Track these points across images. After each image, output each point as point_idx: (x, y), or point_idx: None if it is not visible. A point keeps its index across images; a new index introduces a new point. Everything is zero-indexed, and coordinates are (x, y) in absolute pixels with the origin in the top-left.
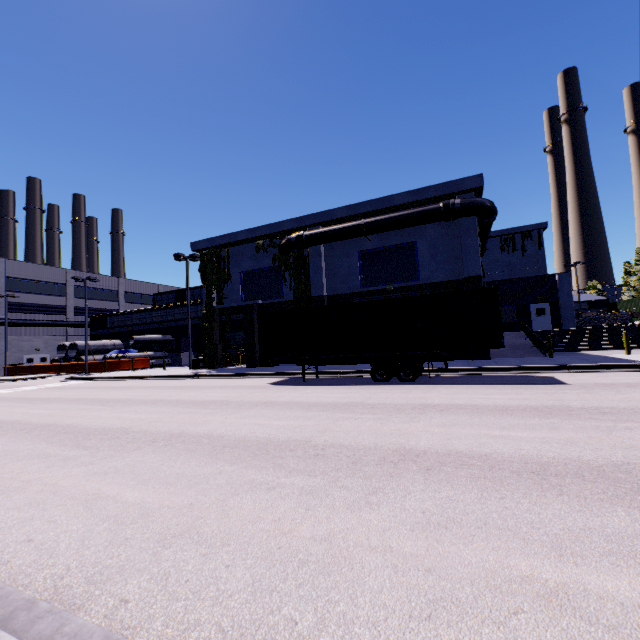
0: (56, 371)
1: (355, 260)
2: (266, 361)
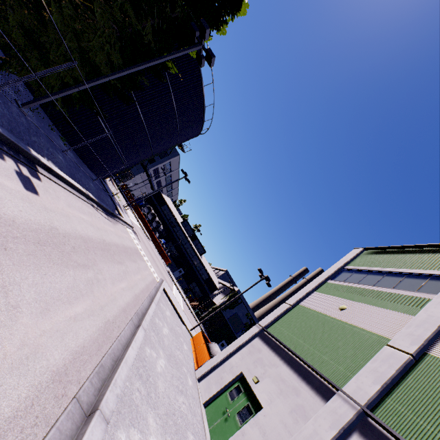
0: (147, 229)
1: None
2: (213, 341)
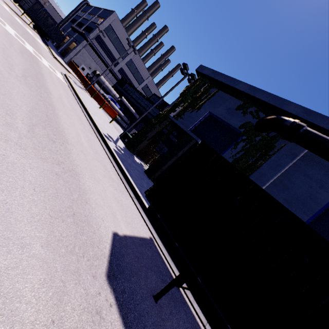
0: (80, 78)
1: (326, 197)
2: None
